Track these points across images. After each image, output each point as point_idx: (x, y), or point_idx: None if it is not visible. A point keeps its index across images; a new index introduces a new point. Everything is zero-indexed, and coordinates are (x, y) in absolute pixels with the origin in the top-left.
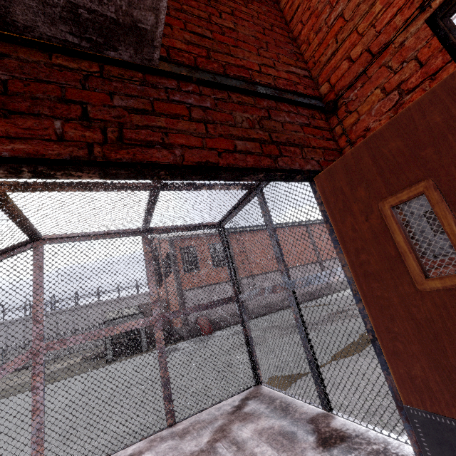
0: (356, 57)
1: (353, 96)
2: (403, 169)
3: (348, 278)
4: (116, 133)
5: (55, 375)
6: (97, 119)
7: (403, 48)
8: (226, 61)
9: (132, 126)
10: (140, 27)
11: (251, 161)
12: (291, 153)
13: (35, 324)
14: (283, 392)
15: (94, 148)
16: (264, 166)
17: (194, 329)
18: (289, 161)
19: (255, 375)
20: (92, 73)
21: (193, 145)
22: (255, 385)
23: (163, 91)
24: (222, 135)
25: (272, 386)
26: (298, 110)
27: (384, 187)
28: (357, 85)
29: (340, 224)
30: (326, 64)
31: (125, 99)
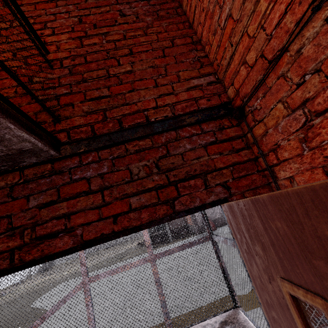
0: (252, 63)
1: (257, 105)
2: (295, 262)
3: (265, 318)
4: (31, 233)
5: (124, 255)
6: (18, 225)
7: (301, 56)
8: (122, 113)
9: (43, 221)
10: (25, 149)
11: (146, 215)
12: (191, 188)
13: (82, 266)
14: (255, 325)
15: (15, 254)
16: (160, 216)
17: (201, 227)
18: (189, 199)
19: (233, 299)
20: (16, 183)
21: (91, 219)
22: (234, 307)
23: (68, 173)
24: (118, 197)
25: (246, 315)
26: (203, 127)
27: (279, 264)
28: (258, 94)
29: (249, 265)
30: (227, 67)
31: (39, 196)
